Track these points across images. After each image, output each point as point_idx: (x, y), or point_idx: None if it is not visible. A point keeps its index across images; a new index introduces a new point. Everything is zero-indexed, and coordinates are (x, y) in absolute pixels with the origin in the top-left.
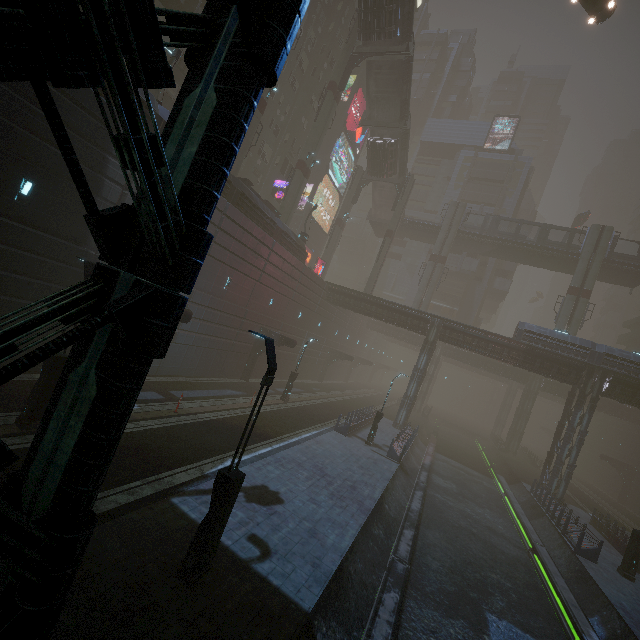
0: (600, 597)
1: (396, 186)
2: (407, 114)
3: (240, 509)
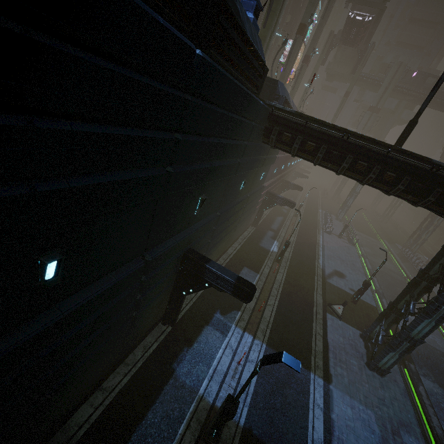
0: (432, 293)
1: (359, 51)
2: None
3: (340, 280)
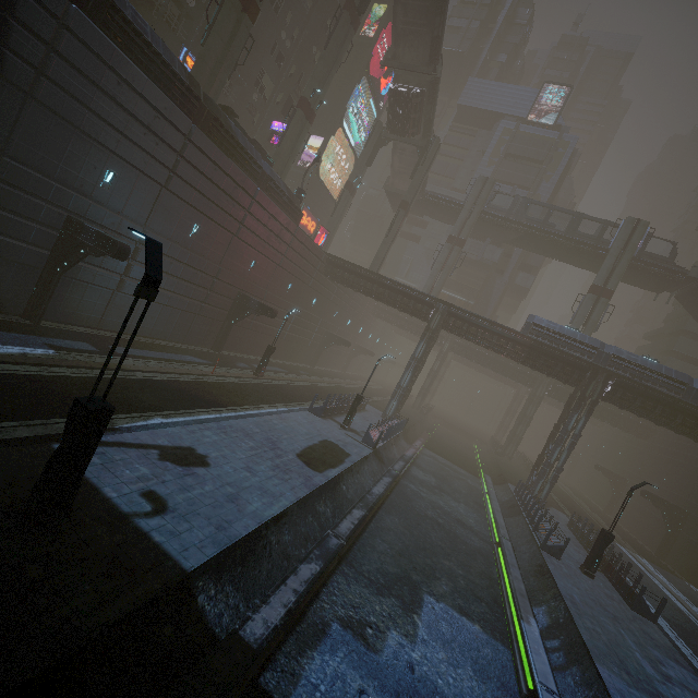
0: (553, 589)
1: (418, 150)
2: (438, 57)
3: (146, 465)
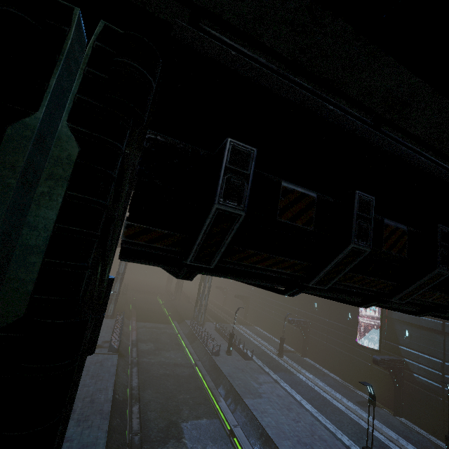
0: (222, 375)
1: None
2: None
3: None
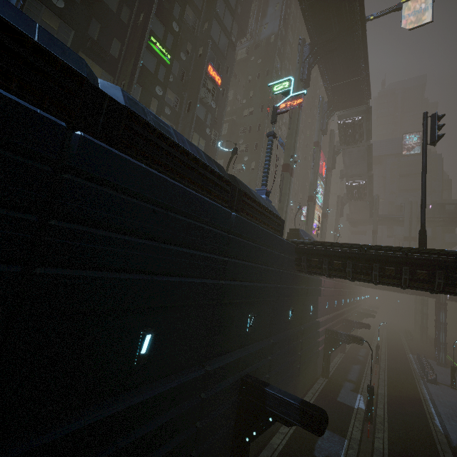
0: None
1: (367, 202)
2: (371, 168)
3: None
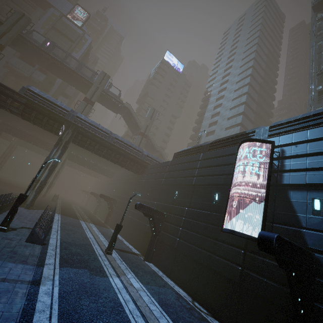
0: None
1: None
2: None
3: None
